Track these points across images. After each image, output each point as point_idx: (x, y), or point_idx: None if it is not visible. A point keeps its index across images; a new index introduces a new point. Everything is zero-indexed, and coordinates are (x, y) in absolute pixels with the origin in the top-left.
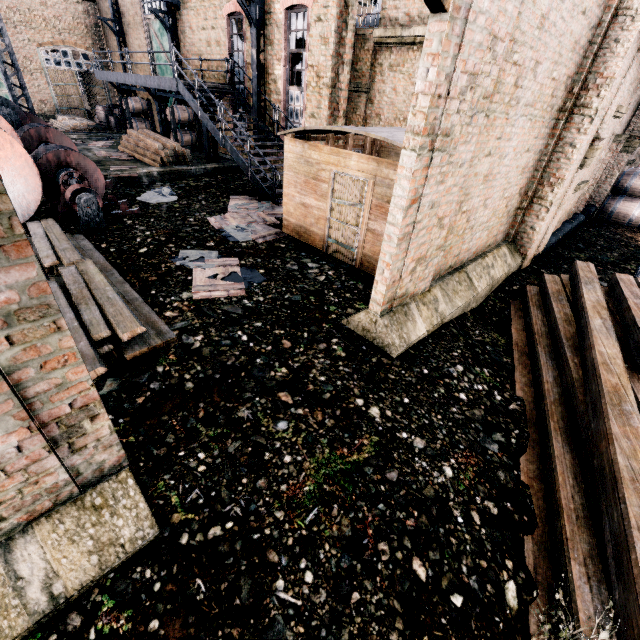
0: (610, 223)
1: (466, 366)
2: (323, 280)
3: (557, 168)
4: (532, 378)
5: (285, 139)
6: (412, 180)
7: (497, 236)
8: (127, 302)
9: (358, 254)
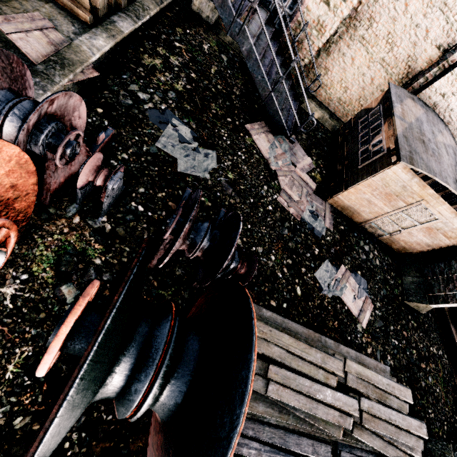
0: None
1: None
2: (379, 264)
3: None
4: None
5: (401, 164)
6: None
7: None
8: (364, 365)
9: (387, 236)
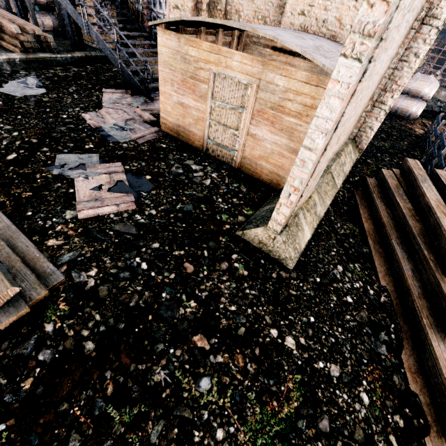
0: (396, 116)
1: (343, 265)
2: (209, 184)
3: (400, 76)
4: (390, 267)
5: (158, 30)
6: (345, 99)
7: (348, 136)
8: None
9: (238, 156)
